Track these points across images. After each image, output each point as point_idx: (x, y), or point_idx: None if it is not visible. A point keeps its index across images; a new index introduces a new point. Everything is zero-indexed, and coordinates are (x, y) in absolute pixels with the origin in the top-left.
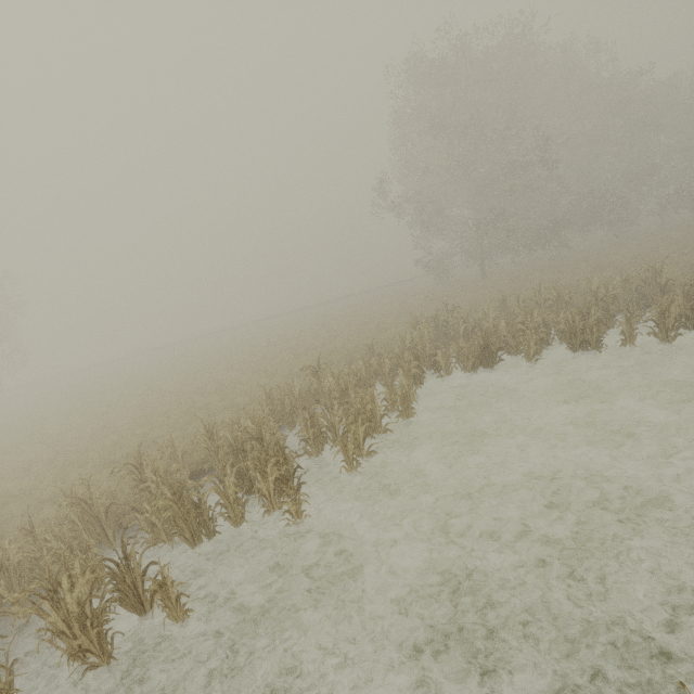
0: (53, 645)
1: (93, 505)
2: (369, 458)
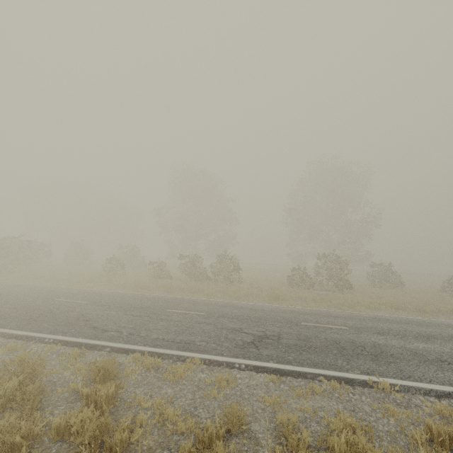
0: None
1: None
2: None
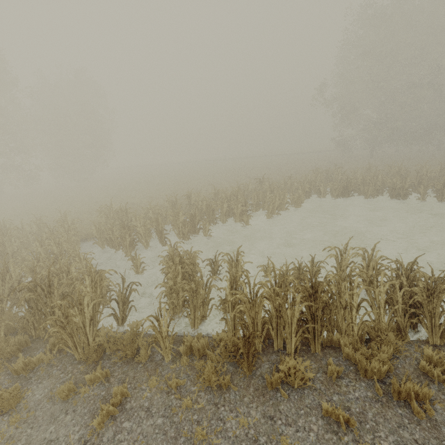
0: (174, 231)
1: (176, 205)
2: (276, 216)
